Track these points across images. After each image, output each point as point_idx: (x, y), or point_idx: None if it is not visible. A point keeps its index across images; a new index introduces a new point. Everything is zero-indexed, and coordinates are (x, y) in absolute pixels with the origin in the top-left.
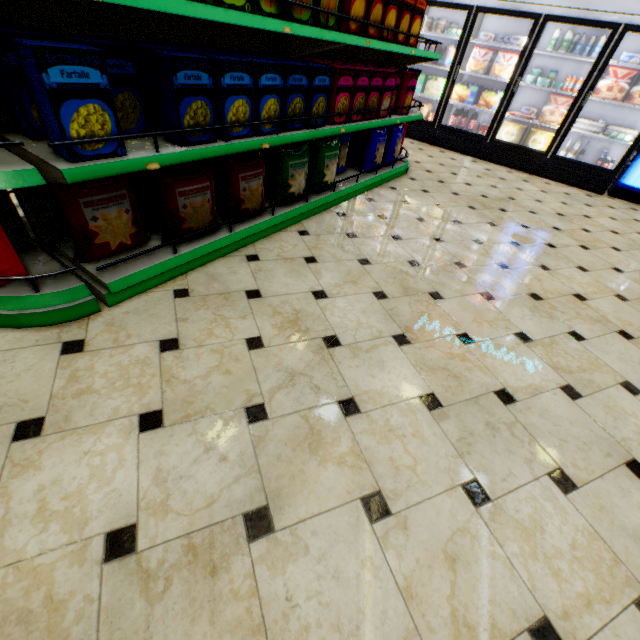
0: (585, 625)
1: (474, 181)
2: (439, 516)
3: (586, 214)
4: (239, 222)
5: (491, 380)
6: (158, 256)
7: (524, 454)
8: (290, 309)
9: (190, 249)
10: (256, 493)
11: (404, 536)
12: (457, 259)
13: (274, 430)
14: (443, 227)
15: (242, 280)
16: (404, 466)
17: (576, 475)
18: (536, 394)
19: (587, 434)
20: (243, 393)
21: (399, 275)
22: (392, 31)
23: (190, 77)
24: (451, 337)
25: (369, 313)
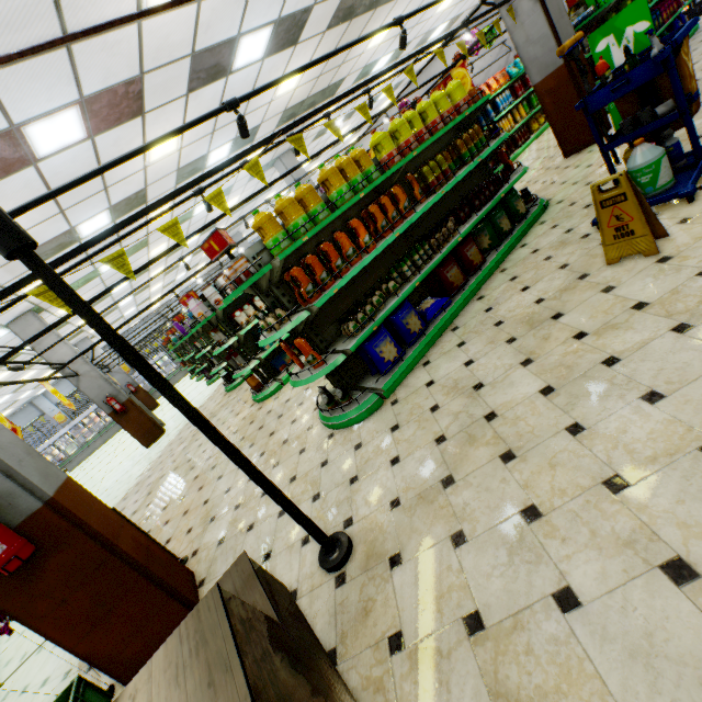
0: None
1: None
2: None
3: None
4: None
5: None
6: None
7: None
8: None
9: None
10: None
11: None
12: None
13: None
14: None
15: None
16: None
17: None
18: None
19: None
20: None
21: None
22: None
23: None
24: None
25: None
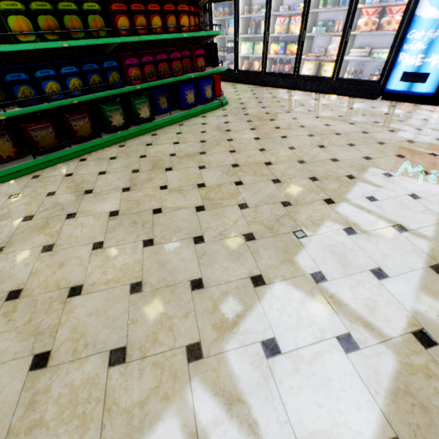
0: (98, 288)
1: (271, 105)
2: (72, 252)
3: (341, 114)
4: (79, 143)
5: (157, 204)
6: (27, 161)
7: (140, 233)
8: (81, 180)
9: (44, 157)
10: (4, 243)
11: (50, 258)
12: (204, 150)
13: (30, 224)
14: (214, 134)
15: (69, 170)
16: (75, 236)
17: (159, 241)
18: (177, 210)
19: (187, 226)
20: (29, 212)
21: (157, 161)
22: (159, 28)
23: (14, 77)
24: (156, 187)
25: (121, 179)
